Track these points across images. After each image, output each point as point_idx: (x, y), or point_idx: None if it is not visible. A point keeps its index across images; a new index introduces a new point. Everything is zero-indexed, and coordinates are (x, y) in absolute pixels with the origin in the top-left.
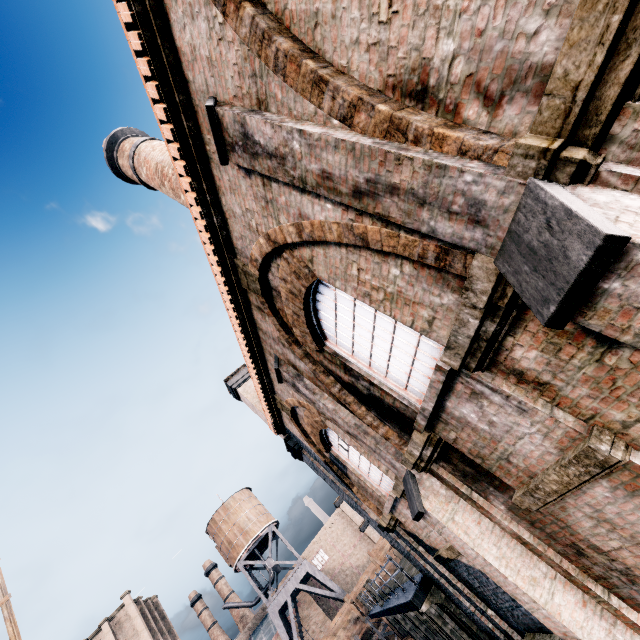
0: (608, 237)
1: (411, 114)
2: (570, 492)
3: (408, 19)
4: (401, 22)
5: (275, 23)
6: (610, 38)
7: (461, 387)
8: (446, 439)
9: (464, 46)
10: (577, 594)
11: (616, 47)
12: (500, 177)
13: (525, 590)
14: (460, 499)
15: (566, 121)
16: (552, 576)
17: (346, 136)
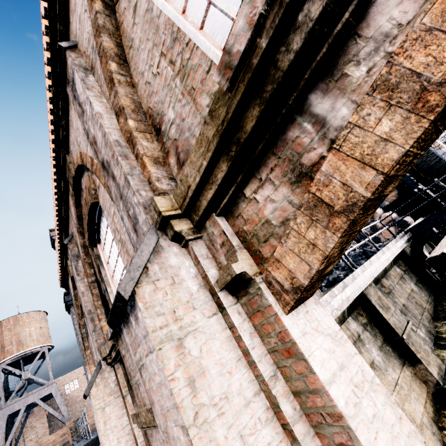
0: (118, 292)
1: (145, 139)
2: (153, 427)
3: (162, 82)
4: (159, 81)
5: (113, 27)
6: (202, 172)
7: None
8: (121, 352)
9: (177, 120)
10: None
11: (209, 179)
12: (144, 211)
13: None
14: (120, 396)
15: (184, 202)
16: None
17: (108, 125)
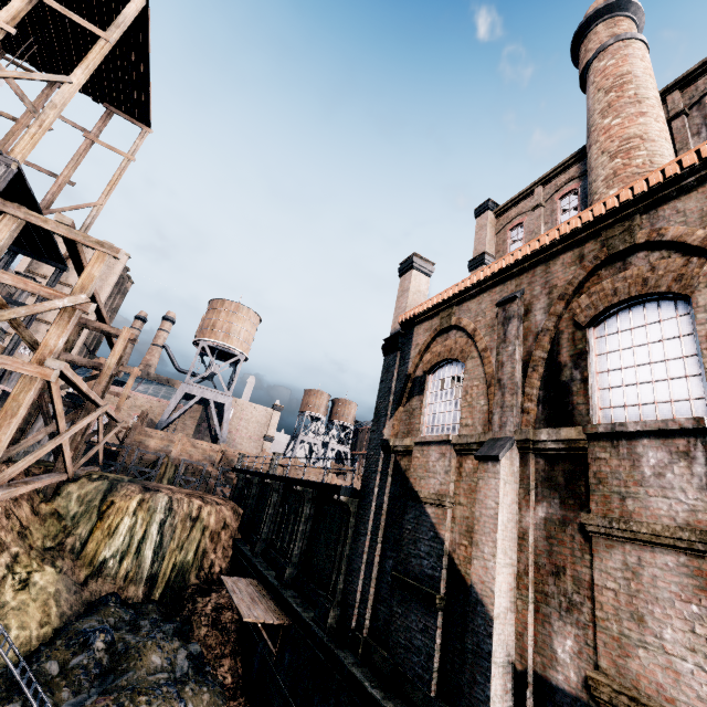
0: None
1: None
2: (643, 543)
3: None
4: None
5: None
6: None
7: (682, 443)
8: (591, 452)
9: None
10: (513, 583)
11: None
12: None
13: (498, 547)
14: (518, 484)
15: None
16: (513, 564)
17: None
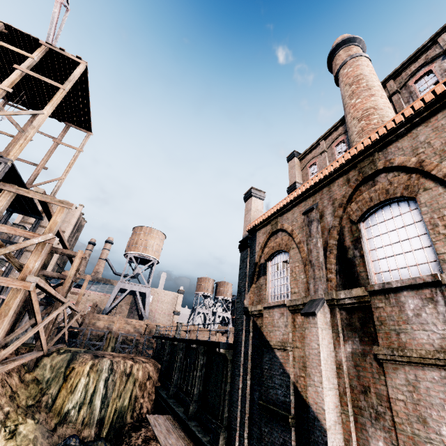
0: None
1: None
2: (416, 364)
3: None
4: None
5: None
6: None
7: (427, 292)
8: (373, 304)
9: None
10: (337, 402)
11: None
12: None
13: (323, 376)
14: (331, 330)
15: None
16: (335, 387)
17: None
